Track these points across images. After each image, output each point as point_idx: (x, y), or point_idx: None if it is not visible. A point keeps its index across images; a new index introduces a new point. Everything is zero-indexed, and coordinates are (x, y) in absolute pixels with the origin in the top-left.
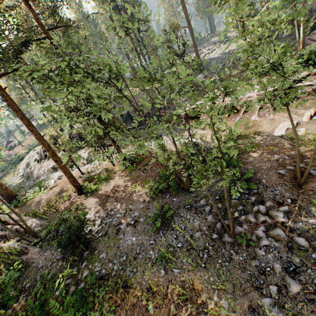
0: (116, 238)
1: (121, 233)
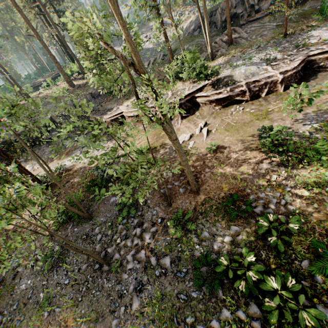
0: (12, 284)
1: (18, 278)
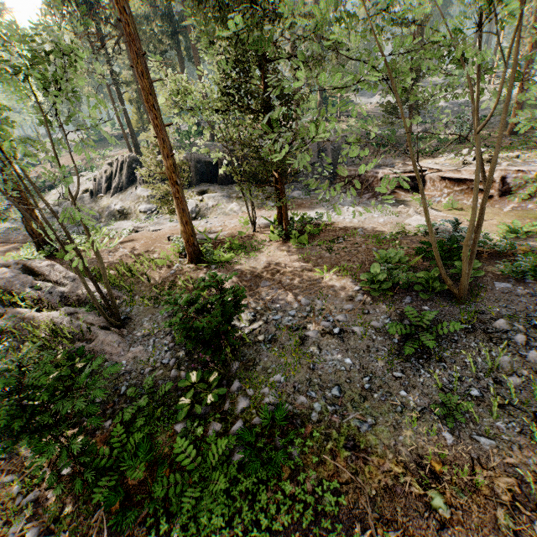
0: (303, 352)
1: (311, 345)
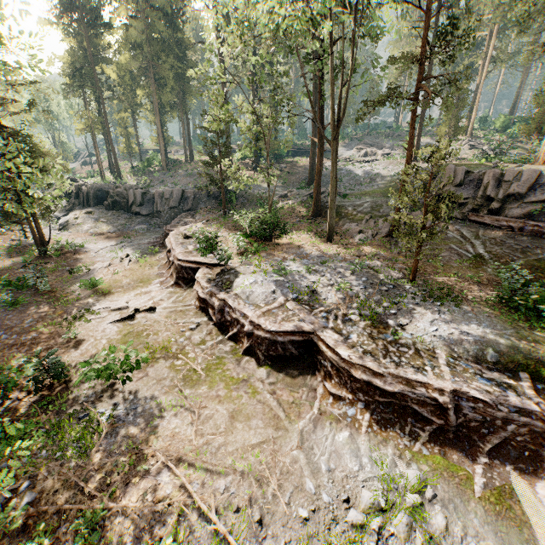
0: None
1: None
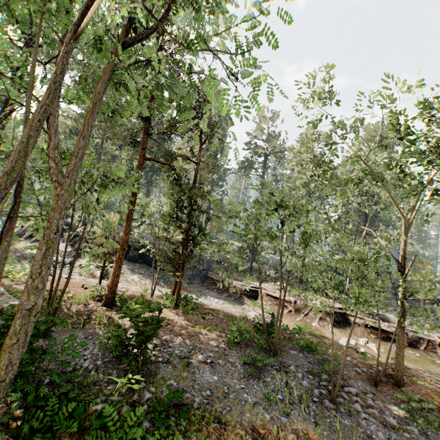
0: (188, 370)
1: (194, 367)
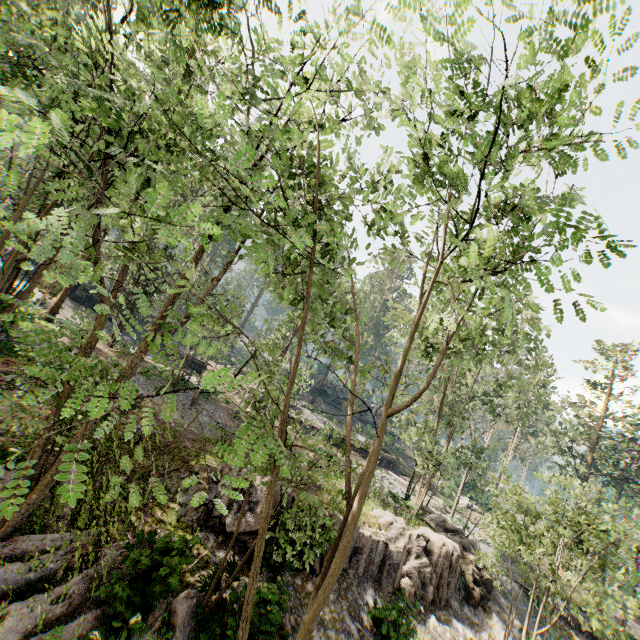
0: None
1: None
